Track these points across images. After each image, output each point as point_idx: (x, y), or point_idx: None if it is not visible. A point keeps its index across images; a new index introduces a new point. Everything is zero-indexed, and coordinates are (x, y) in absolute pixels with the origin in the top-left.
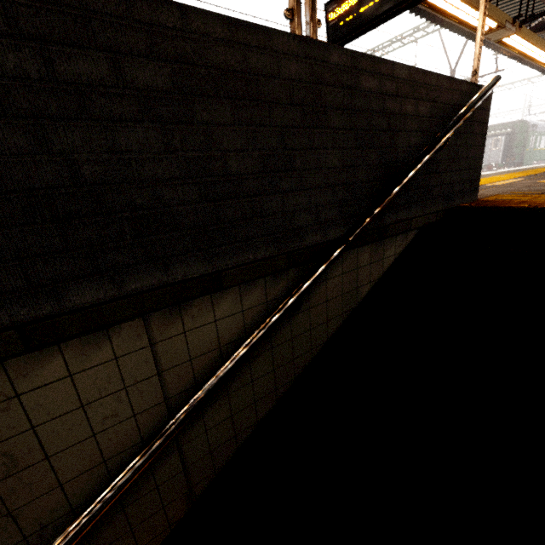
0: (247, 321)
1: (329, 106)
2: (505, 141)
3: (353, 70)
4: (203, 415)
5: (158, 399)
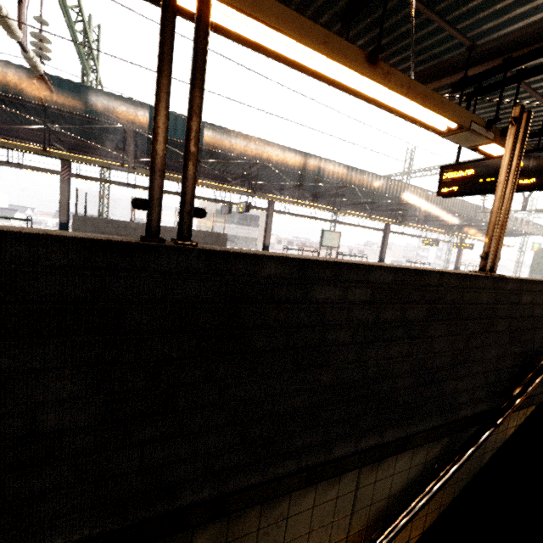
0: (409, 476)
1: (498, 317)
2: None
3: (518, 291)
4: None
5: (344, 534)
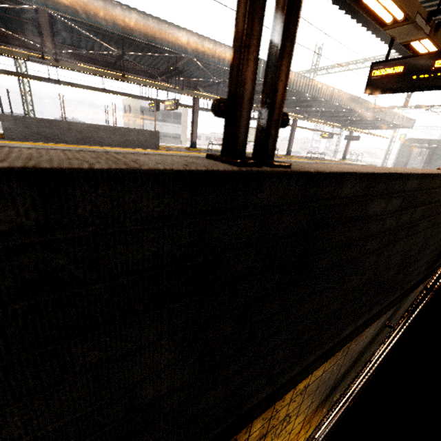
0: (373, 334)
1: None
2: (428, 154)
3: None
4: (337, 389)
5: (332, 382)
